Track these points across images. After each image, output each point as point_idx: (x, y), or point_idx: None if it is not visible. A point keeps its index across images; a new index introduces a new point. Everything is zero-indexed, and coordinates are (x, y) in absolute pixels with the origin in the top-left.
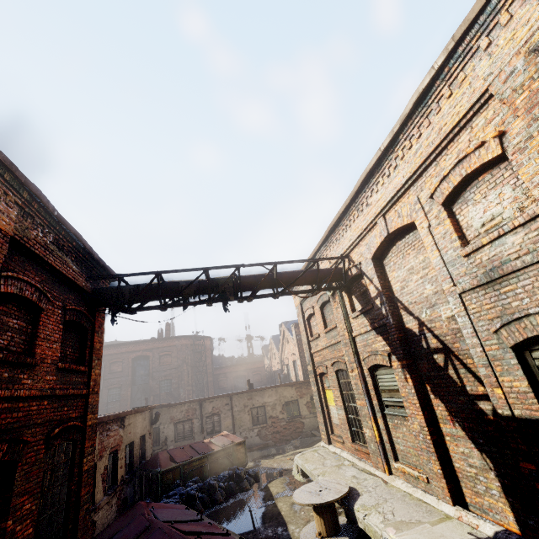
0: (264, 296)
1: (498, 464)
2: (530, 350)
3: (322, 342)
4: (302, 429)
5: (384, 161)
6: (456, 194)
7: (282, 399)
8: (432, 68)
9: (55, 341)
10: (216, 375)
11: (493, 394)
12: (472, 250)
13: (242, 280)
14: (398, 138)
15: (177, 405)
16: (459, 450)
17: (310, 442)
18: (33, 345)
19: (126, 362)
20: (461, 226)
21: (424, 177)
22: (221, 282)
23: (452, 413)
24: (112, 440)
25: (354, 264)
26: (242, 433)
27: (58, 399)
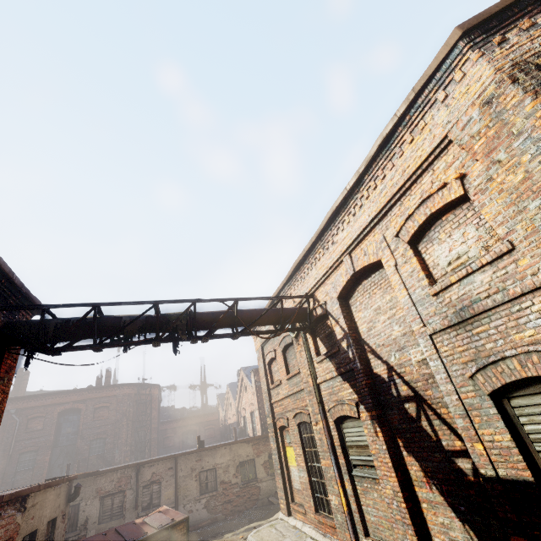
0: (222, 336)
1: (483, 538)
2: (508, 398)
3: (283, 390)
4: (258, 495)
5: (350, 200)
6: (421, 233)
7: (237, 459)
8: (395, 115)
9: None
10: (161, 430)
11: (473, 450)
12: (441, 289)
13: (198, 316)
14: (363, 179)
15: (107, 472)
16: (438, 521)
17: (266, 512)
18: None
19: (50, 417)
20: (428, 264)
21: (389, 216)
22: (173, 318)
23: (428, 473)
24: (2, 531)
25: (319, 304)
26: (187, 505)
27: None
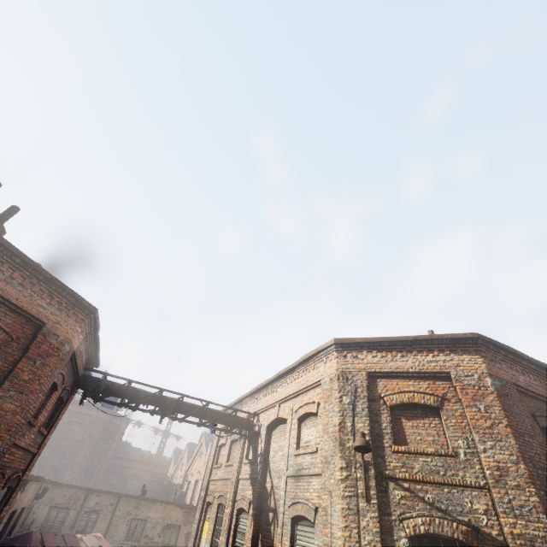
0: (191, 422)
1: None
2: (298, 524)
3: (220, 473)
4: None
5: (288, 374)
6: (304, 418)
7: (166, 519)
8: (310, 353)
9: (48, 411)
10: (111, 464)
11: (278, 546)
12: (297, 454)
13: (182, 405)
14: (296, 369)
15: (64, 486)
16: None
17: None
18: (40, 412)
19: None
20: (301, 436)
21: (298, 398)
22: (168, 401)
23: None
24: None
25: (258, 423)
26: (111, 545)
27: (25, 452)
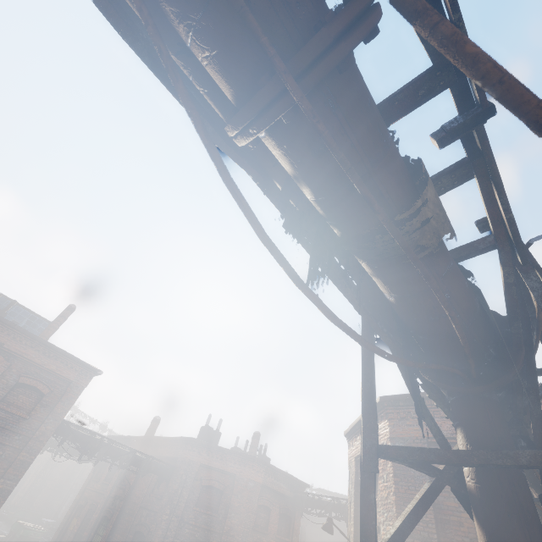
0: None
1: None
2: None
3: None
4: None
5: None
6: None
7: None
8: None
9: (275, 523)
10: None
11: None
12: None
13: None
14: None
15: None
16: None
17: None
18: (268, 524)
19: None
20: None
21: None
22: (342, 507)
23: None
24: None
25: None
26: None
27: None
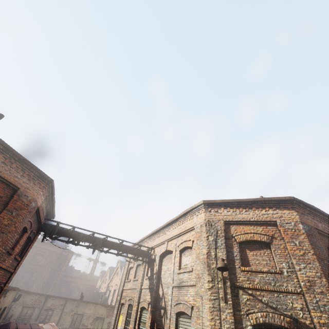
0: (112, 253)
1: None
2: (180, 317)
3: (130, 285)
4: None
5: (173, 223)
6: (184, 250)
7: (96, 314)
8: (188, 209)
9: (21, 245)
10: (62, 280)
11: None
12: (179, 272)
13: (107, 242)
14: (178, 219)
15: (32, 294)
16: None
17: None
18: (15, 246)
19: None
20: (181, 261)
21: (179, 238)
22: (98, 240)
23: None
24: None
25: (154, 254)
26: None
27: (6, 272)
